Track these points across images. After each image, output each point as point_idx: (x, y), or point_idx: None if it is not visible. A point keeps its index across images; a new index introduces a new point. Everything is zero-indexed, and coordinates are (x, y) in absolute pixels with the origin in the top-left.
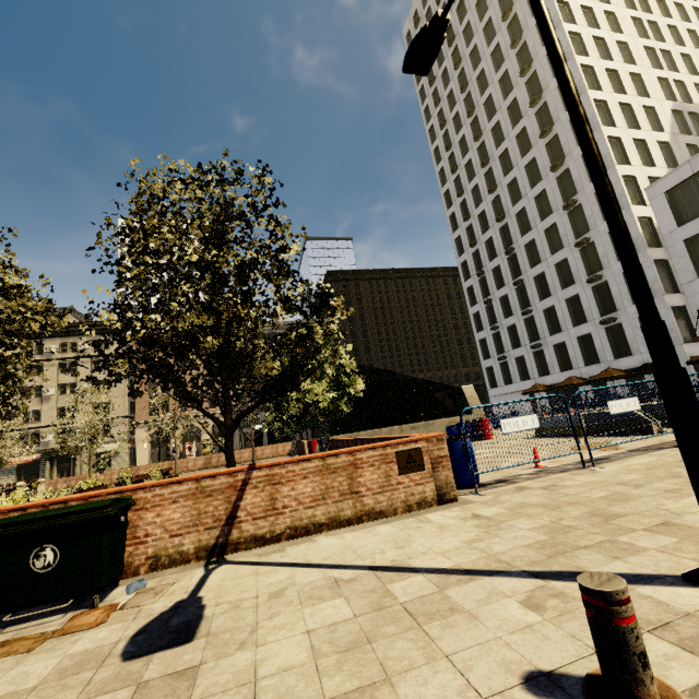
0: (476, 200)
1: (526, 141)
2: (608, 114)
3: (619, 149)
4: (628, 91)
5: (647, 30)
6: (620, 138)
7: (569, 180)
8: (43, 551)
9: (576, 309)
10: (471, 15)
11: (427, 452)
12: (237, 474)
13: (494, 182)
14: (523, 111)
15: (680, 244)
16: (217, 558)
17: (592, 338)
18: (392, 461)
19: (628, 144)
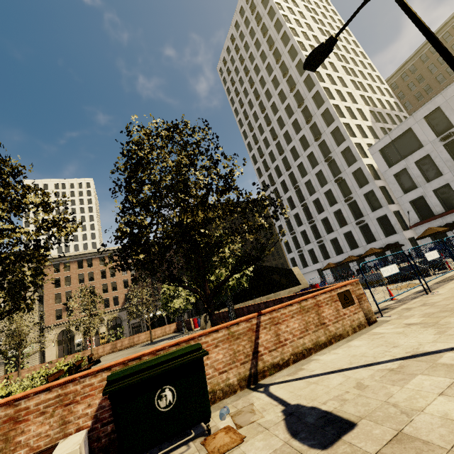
0: (272, 159)
1: (298, 126)
2: (341, 111)
3: (349, 129)
4: (347, 100)
5: (349, 72)
6: (349, 123)
7: (325, 146)
8: (163, 392)
9: (340, 217)
10: (257, 61)
11: (353, 292)
12: (251, 320)
13: (281, 149)
14: (294, 110)
15: (392, 177)
16: (255, 385)
17: (352, 233)
18: (337, 300)
19: (353, 127)
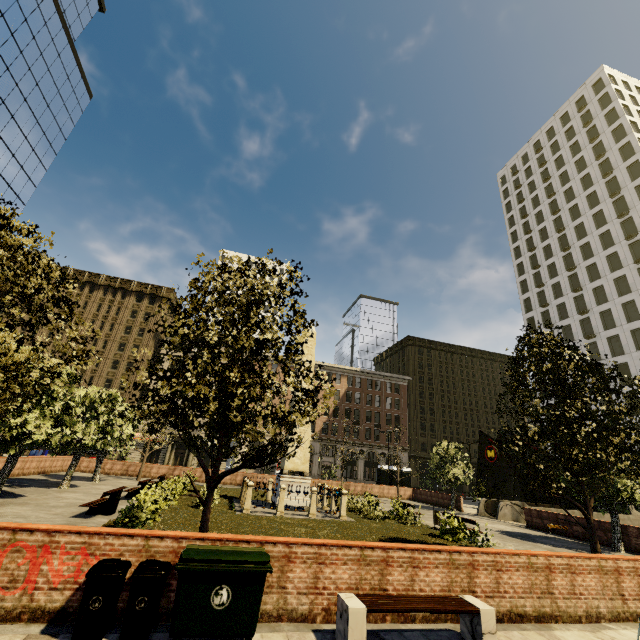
0: (560, 314)
1: (624, 285)
2: None
3: None
4: None
5: None
6: None
7: None
8: None
9: None
10: (574, 184)
11: None
12: None
13: (583, 306)
14: (624, 264)
15: None
16: None
17: None
18: None
19: None
